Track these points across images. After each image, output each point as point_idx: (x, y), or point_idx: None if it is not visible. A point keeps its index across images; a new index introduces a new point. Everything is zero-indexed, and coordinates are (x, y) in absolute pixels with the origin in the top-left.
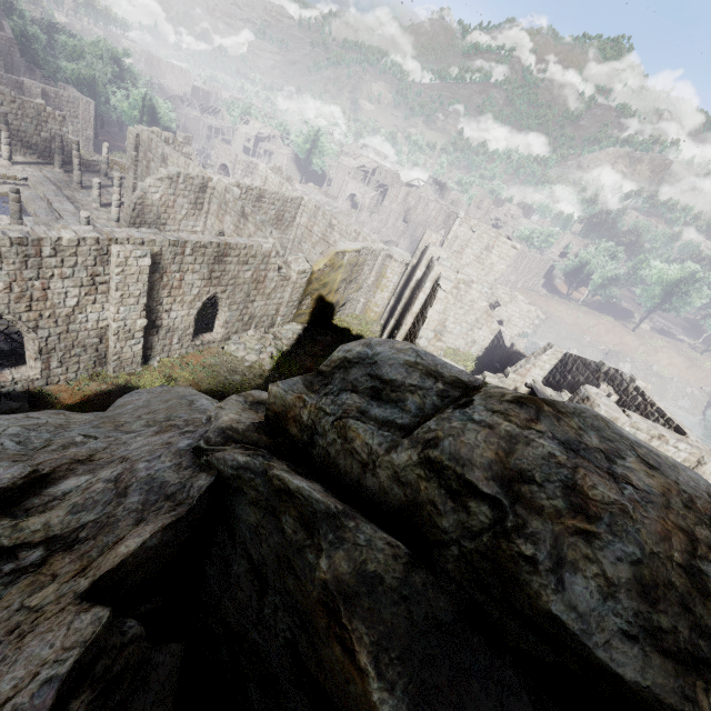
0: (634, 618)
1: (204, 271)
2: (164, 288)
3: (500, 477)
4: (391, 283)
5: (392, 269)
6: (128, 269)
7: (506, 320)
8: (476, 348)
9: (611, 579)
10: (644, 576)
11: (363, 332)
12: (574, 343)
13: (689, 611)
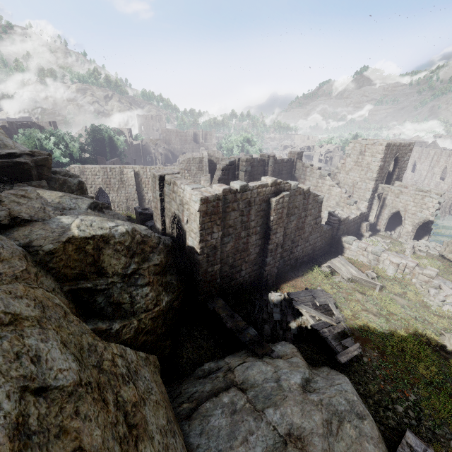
0: None
1: None
2: (143, 184)
3: None
4: None
5: None
6: (128, 176)
7: (402, 210)
8: None
9: None
10: None
11: None
12: None
13: None
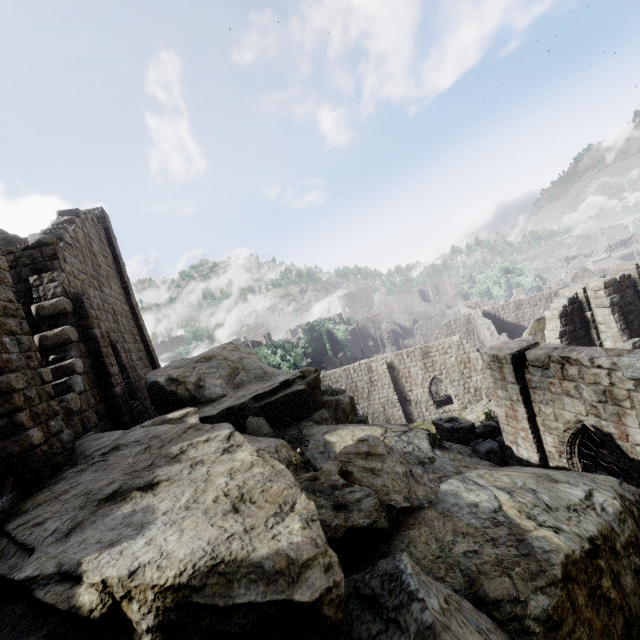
0: None
1: (420, 365)
2: (402, 378)
3: None
4: None
5: None
6: (379, 372)
7: None
8: None
9: None
10: None
11: None
12: None
13: None
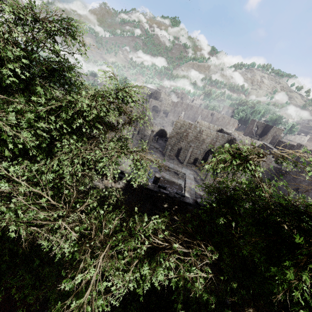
0: None
1: None
2: None
3: None
4: None
5: None
6: None
7: None
8: None
9: None
10: None
11: None
12: None
13: None
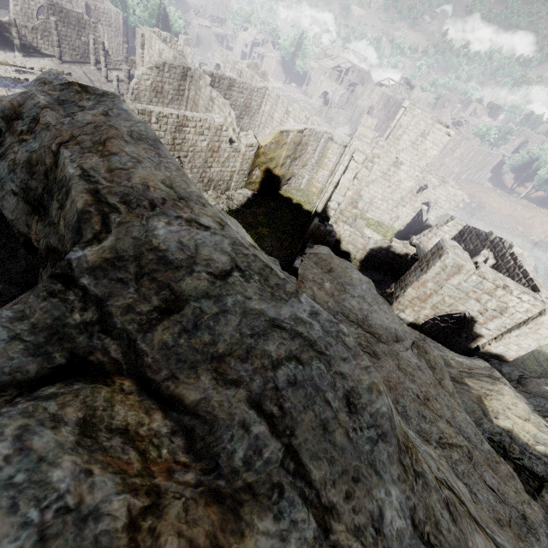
0: (21, 183)
1: (168, 138)
2: None
3: (9, 118)
4: (331, 163)
5: (332, 150)
6: None
7: (433, 202)
8: (399, 223)
9: (17, 161)
10: (33, 159)
11: (303, 202)
12: (505, 232)
13: (47, 178)
